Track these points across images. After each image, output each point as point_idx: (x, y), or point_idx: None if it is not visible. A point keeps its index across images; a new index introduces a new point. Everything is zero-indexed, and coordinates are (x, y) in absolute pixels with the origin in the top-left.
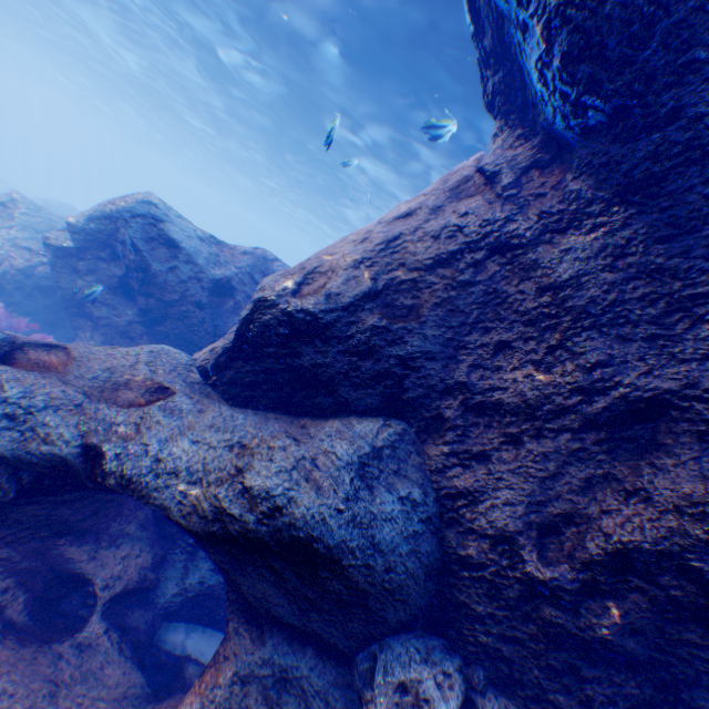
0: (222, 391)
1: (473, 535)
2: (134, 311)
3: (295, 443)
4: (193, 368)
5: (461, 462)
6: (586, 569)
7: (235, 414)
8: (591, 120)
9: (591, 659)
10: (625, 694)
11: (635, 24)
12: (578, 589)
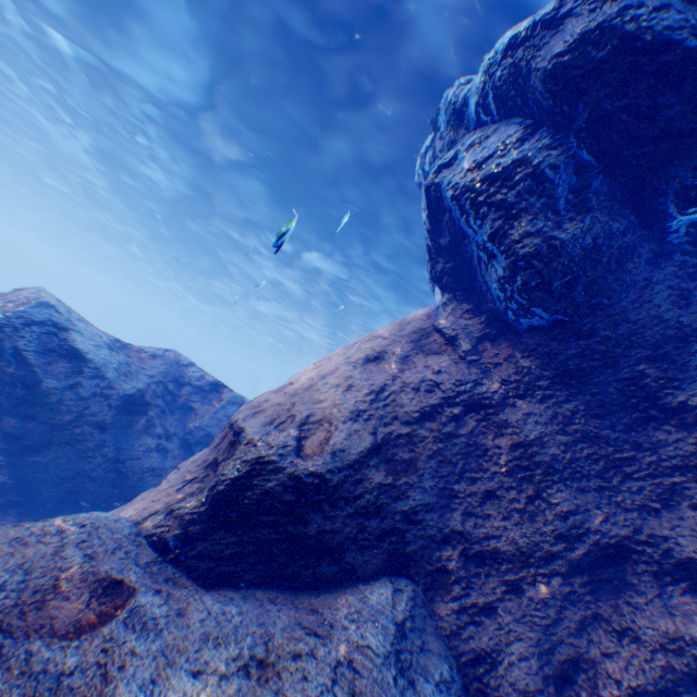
0: (189, 569)
1: None
2: None
3: (321, 642)
4: (142, 539)
5: (472, 618)
6: None
7: (227, 609)
8: (535, 321)
9: None
10: None
11: (568, 276)
12: None
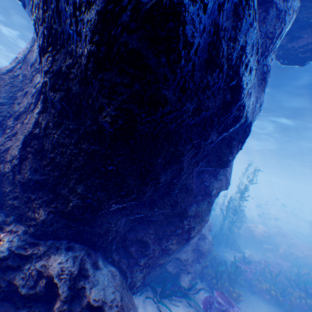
0: None
1: (7, 163)
2: None
3: None
4: None
5: (11, 139)
6: (20, 153)
7: None
8: (24, 1)
9: (32, 191)
10: (45, 200)
11: None
12: (19, 162)
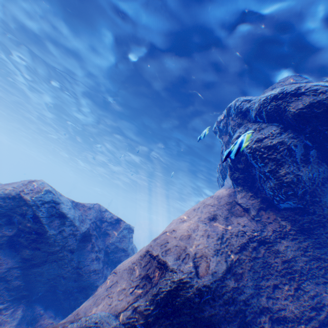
0: None
1: None
2: (15, 259)
3: None
4: (121, 325)
5: None
6: None
7: None
8: (287, 205)
9: None
10: None
11: (303, 189)
12: None
